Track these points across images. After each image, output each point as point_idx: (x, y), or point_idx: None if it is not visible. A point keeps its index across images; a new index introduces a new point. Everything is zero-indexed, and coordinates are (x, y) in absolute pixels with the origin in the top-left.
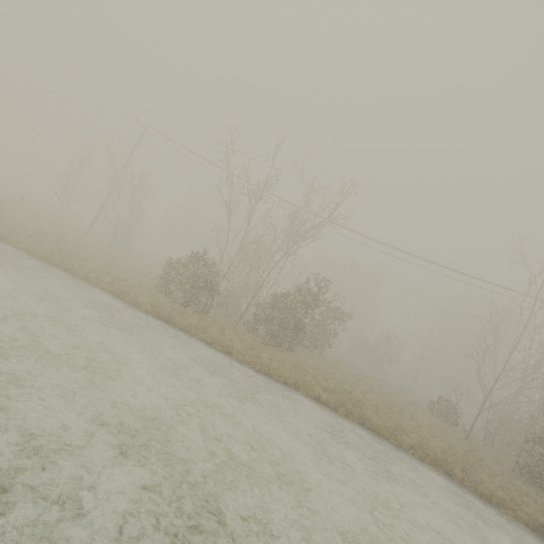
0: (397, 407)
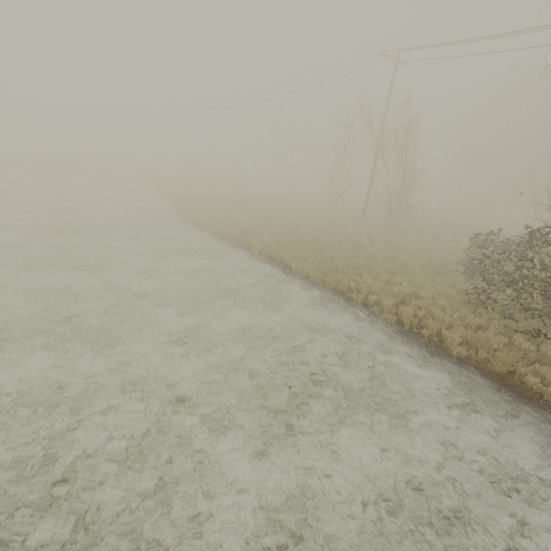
0: None
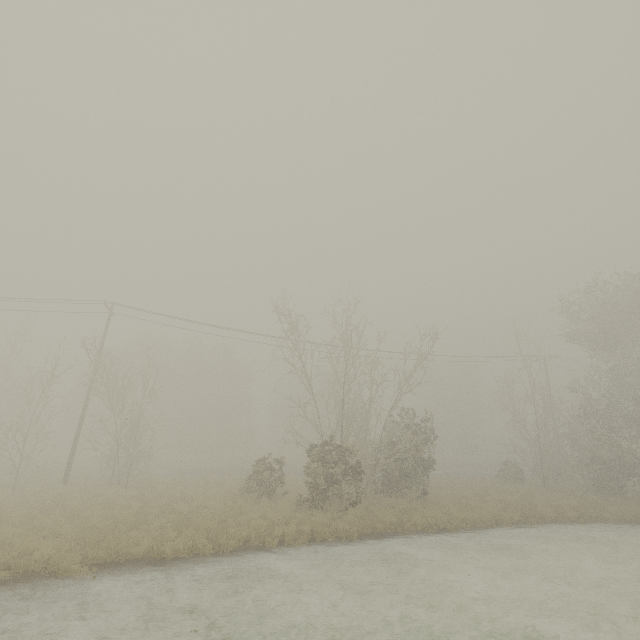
0: (512, 492)
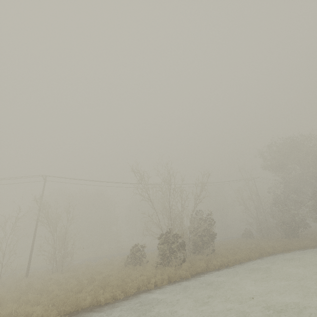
0: (251, 243)
